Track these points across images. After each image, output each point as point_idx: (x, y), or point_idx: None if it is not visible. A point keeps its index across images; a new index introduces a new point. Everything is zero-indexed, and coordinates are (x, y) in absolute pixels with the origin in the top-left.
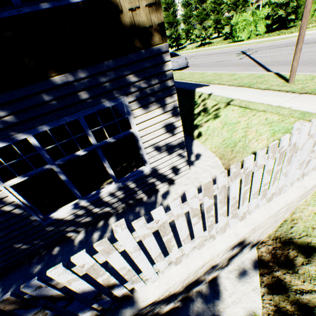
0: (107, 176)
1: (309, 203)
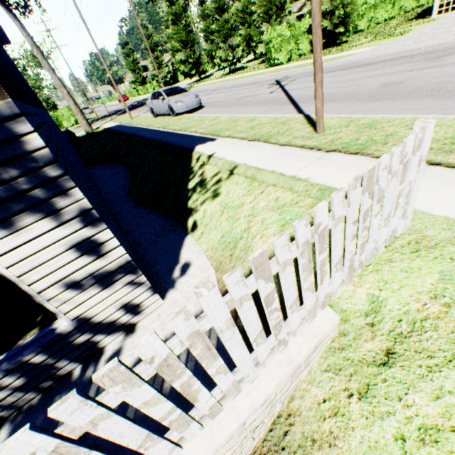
0: (32, 323)
1: (314, 377)
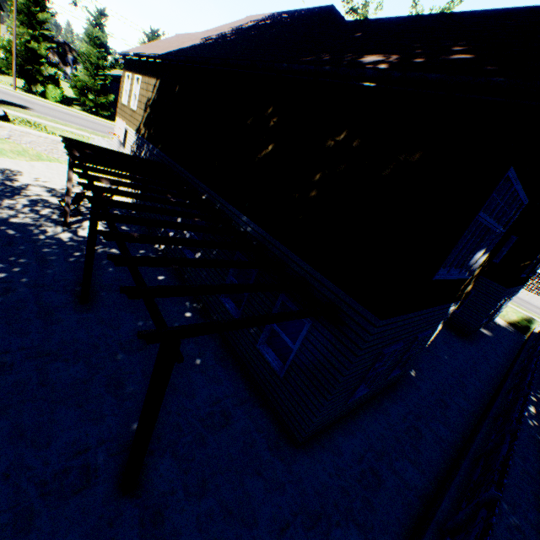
0: None
1: None
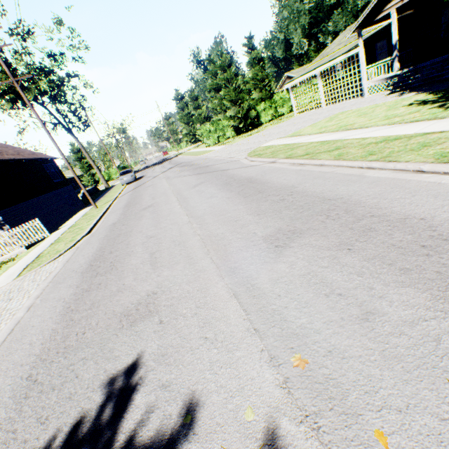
0: None
1: None
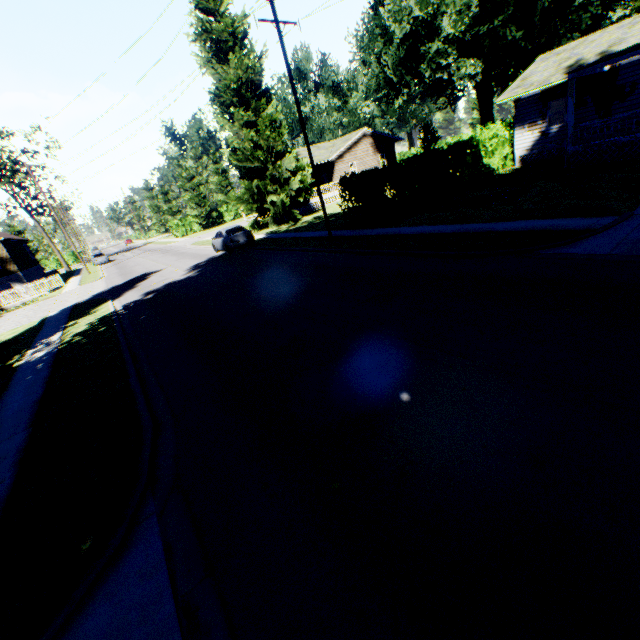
0: None
1: None
